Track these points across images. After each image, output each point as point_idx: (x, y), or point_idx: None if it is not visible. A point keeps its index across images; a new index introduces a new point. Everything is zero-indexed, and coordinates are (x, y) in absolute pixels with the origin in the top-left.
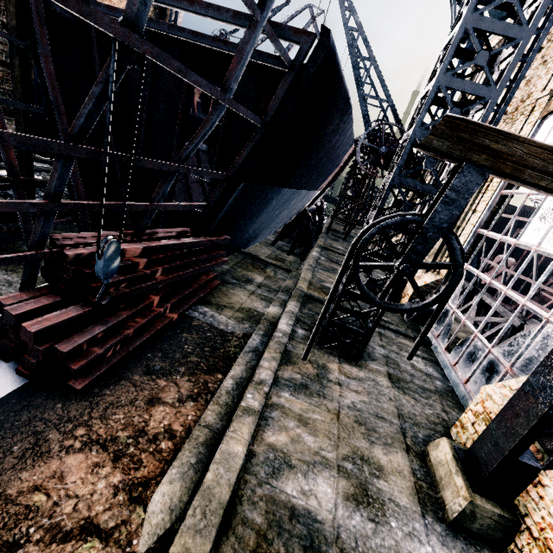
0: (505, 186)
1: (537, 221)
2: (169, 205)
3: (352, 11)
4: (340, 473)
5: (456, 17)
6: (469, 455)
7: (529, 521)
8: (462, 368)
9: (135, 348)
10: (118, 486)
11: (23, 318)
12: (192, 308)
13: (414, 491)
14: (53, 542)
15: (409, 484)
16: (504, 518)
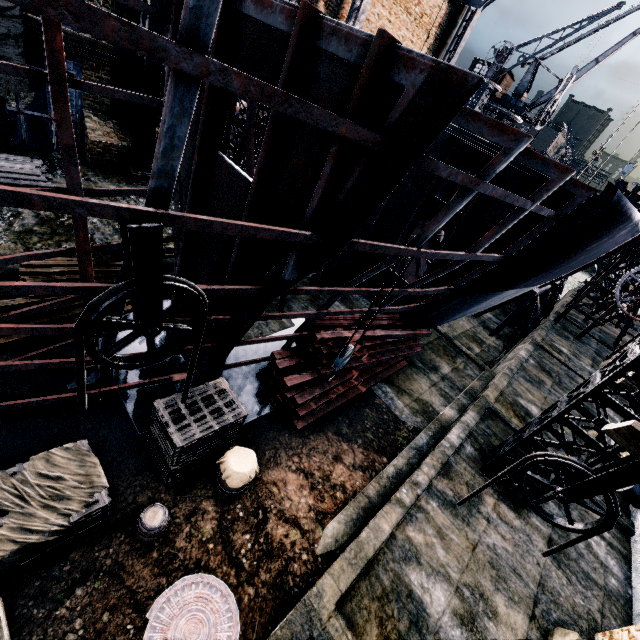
0: None
1: None
2: (392, 308)
3: None
4: (457, 593)
5: None
6: None
7: None
8: None
9: (332, 409)
10: (311, 506)
11: (282, 370)
12: (377, 384)
13: None
14: (281, 519)
15: None
16: None
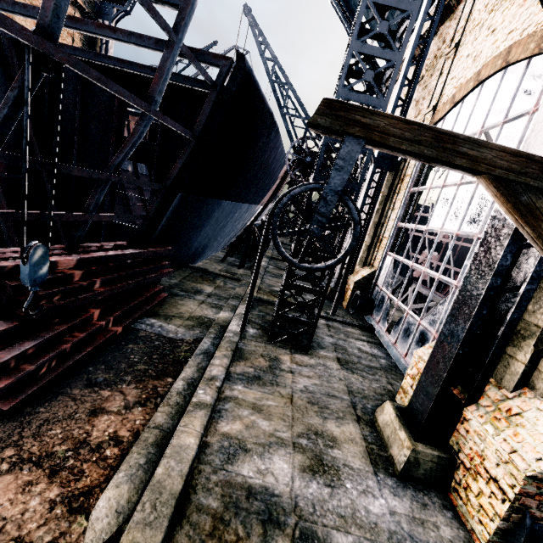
0: (413, 185)
1: (438, 209)
2: (104, 215)
3: (267, 45)
4: (296, 449)
5: (347, 46)
6: (409, 411)
7: (462, 456)
8: (401, 344)
9: (74, 363)
10: (55, 500)
11: None
12: (138, 320)
13: (366, 454)
14: None
15: (362, 448)
16: (442, 458)
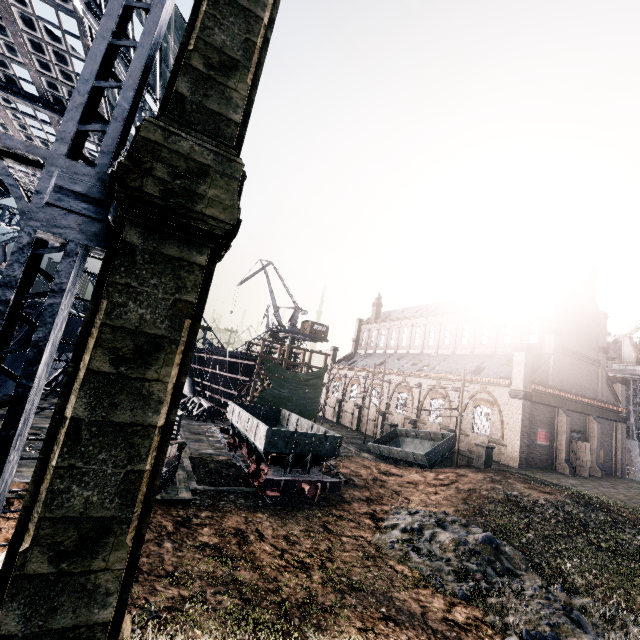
0: None
1: None
2: None
3: None
4: None
5: None
6: None
7: None
8: None
9: None
10: None
11: None
12: None
13: None
14: None
15: None
16: None
